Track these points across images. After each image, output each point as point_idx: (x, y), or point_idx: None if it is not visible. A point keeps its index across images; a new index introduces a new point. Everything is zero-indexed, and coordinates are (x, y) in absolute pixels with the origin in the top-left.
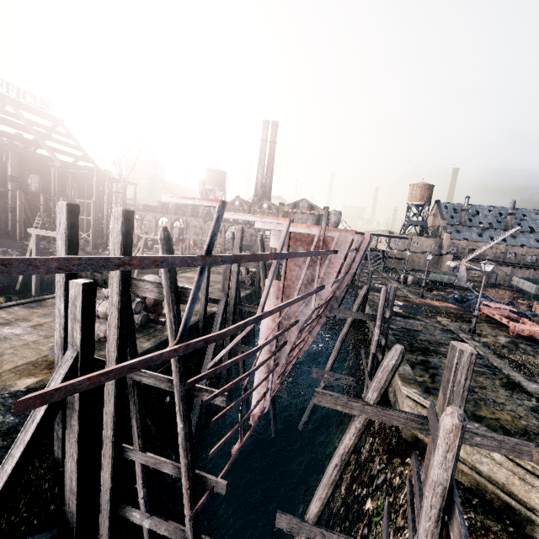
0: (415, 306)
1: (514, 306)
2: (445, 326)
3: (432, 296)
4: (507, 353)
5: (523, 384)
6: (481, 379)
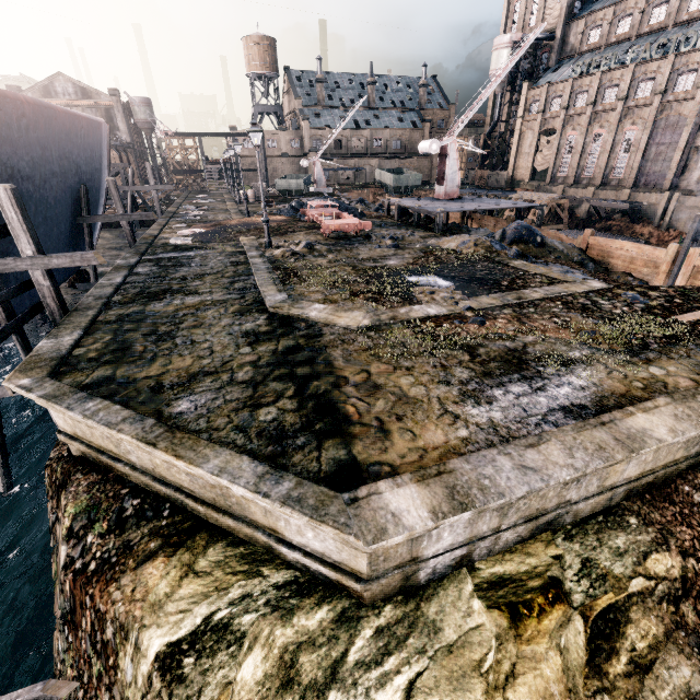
0: (220, 230)
1: (365, 203)
2: (240, 248)
3: (269, 211)
4: (293, 262)
5: (266, 300)
6: (210, 312)
